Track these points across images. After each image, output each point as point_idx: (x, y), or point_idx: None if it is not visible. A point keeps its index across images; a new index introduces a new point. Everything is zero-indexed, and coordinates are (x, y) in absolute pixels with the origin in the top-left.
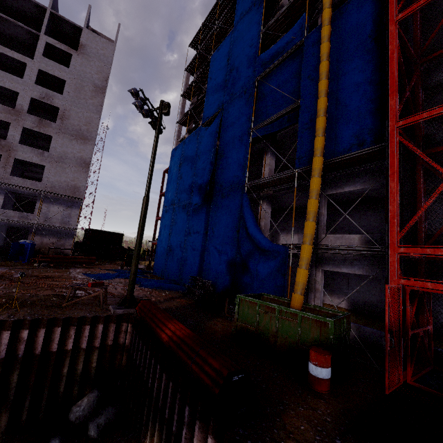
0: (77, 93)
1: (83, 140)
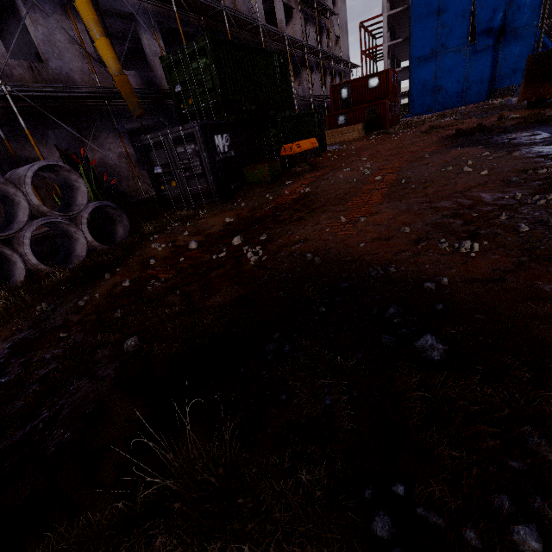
0: None
1: None
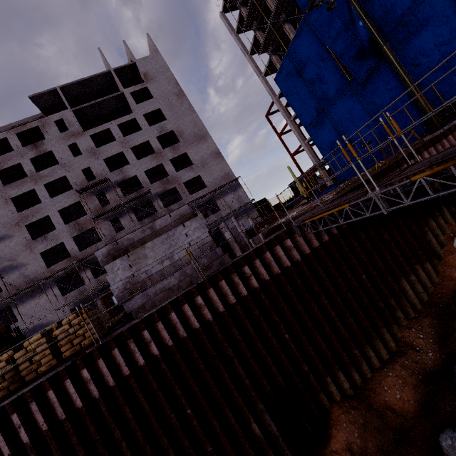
0: (172, 111)
1: (202, 139)
